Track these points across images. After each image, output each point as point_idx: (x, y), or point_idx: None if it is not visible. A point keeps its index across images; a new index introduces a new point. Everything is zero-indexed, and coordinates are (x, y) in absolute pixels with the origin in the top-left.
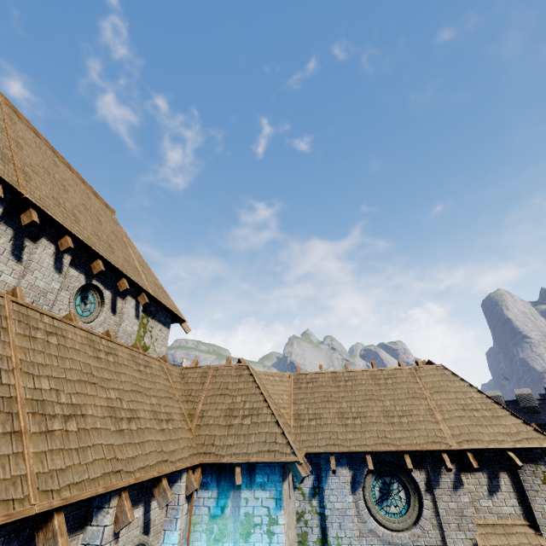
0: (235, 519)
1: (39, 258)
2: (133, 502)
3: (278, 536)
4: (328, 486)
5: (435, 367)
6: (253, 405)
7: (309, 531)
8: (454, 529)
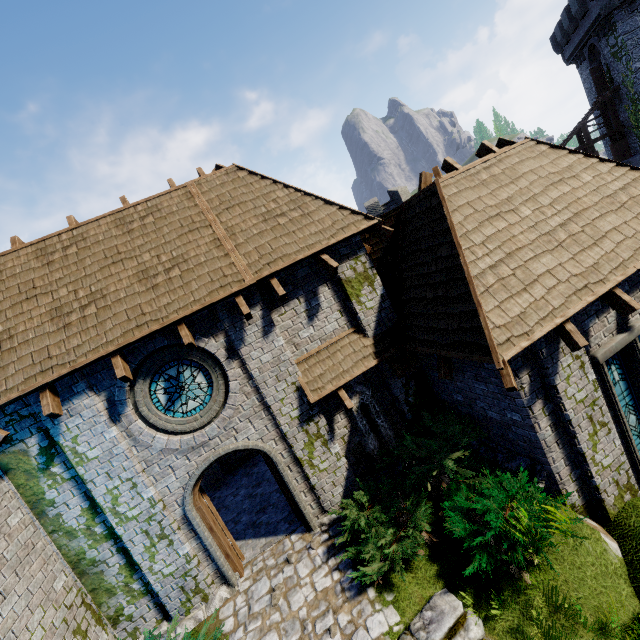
0: None
1: None
2: None
3: None
4: (65, 438)
5: (225, 171)
6: None
7: (62, 510)
8: (272, 384)
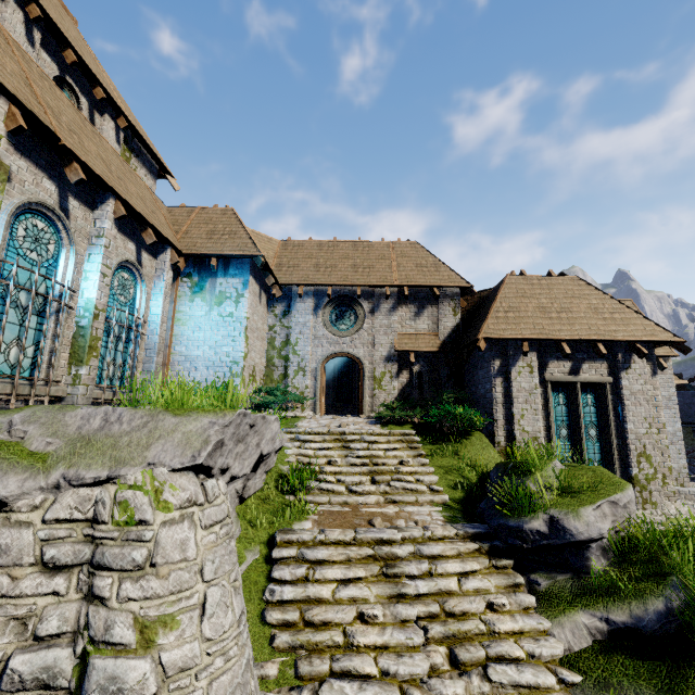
0: (212, 295)
1: (11, 21)
2: (127, 235)
3: (243, 303)
4: (295, 309)
5: (410, 242)
6: (233, 230)
7: (277, 337)
8: (382, 335)
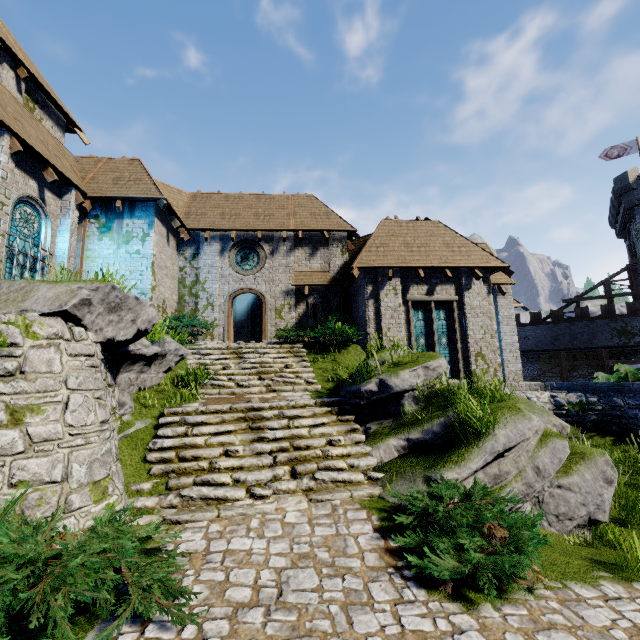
0: (119, 234)
1: None
2: (27, 173)
3: (149, 242)
4: (203, 252)
5: (307, 195)
6: (138, 177)
7: (187, 277)
8: (281, 273)
